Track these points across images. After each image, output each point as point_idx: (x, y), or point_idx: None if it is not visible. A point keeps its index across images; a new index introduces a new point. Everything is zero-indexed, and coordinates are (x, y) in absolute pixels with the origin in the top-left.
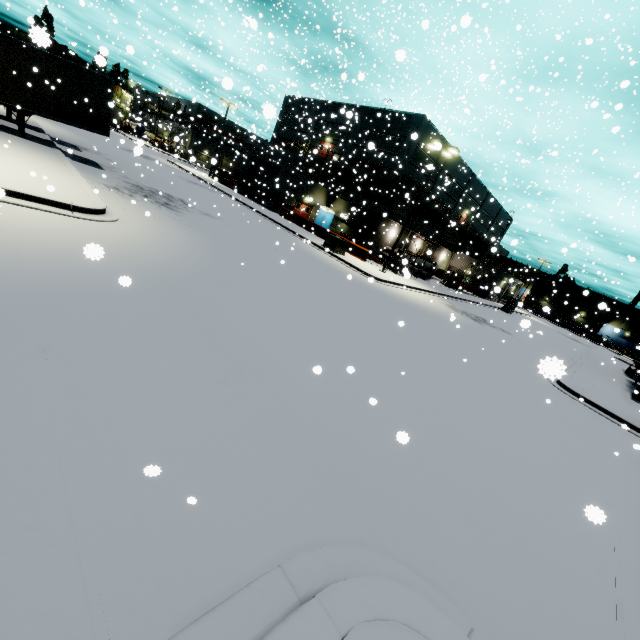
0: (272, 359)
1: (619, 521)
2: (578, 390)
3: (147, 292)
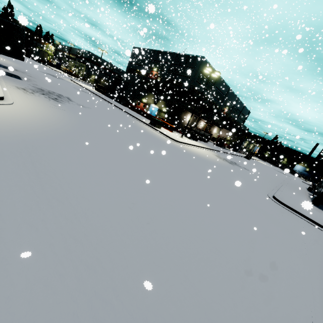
0: (83, 191)
1: (313, 296)
2: (284, 201)
3: (1, 146)
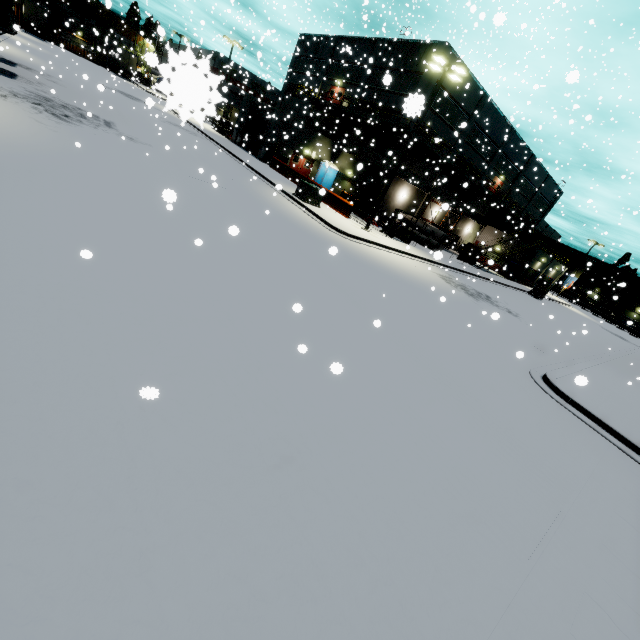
0: None
1: None
2: (571, 391)
3: None
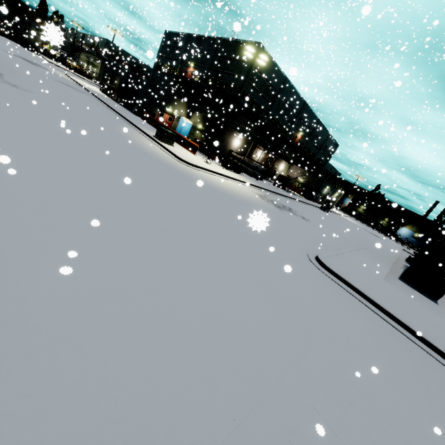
0: None
1: None
2: (332, 265)
3: None
